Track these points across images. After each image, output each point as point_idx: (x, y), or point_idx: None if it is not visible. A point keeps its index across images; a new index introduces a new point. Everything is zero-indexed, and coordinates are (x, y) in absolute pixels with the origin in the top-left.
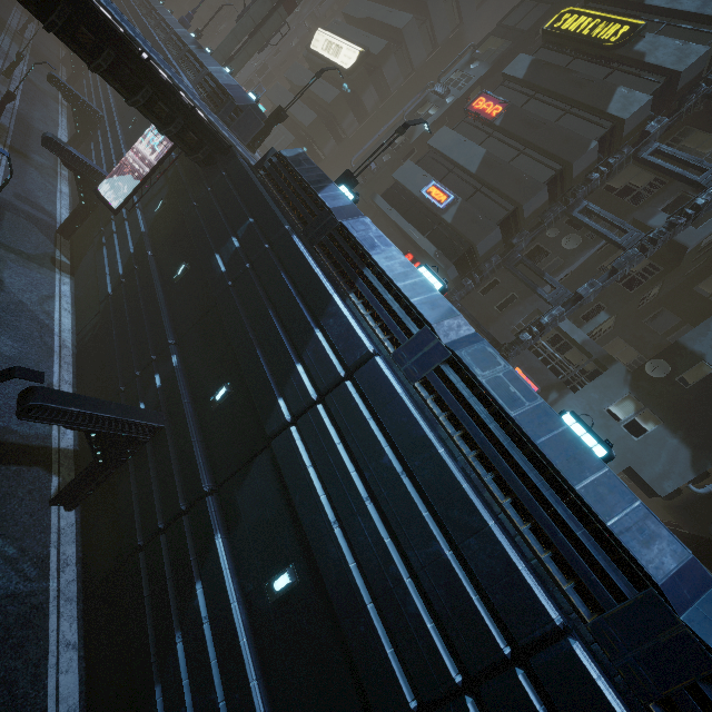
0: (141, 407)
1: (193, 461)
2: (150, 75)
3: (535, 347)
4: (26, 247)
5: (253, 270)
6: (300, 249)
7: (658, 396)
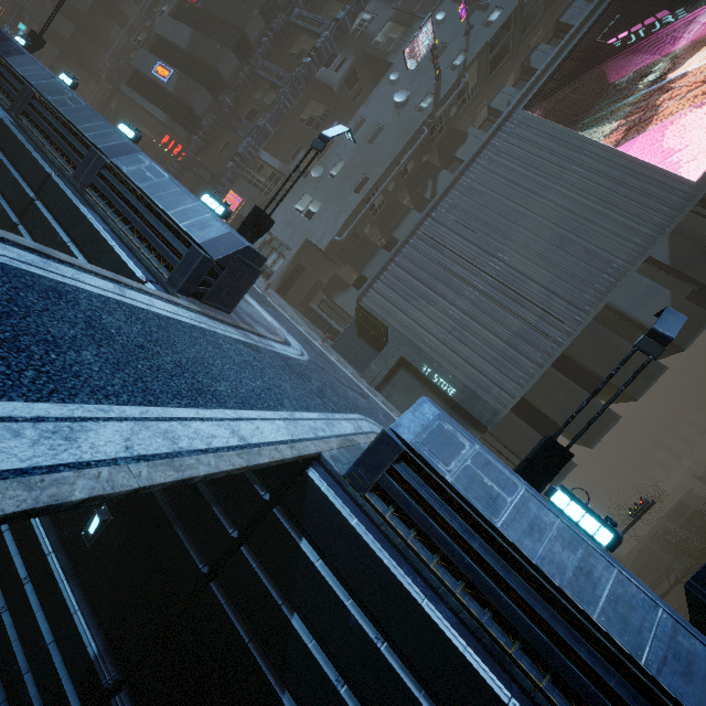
0: None
1: None
2: None
3: (254, 181)
4: None
5: None
6: None
7: (319, 189)
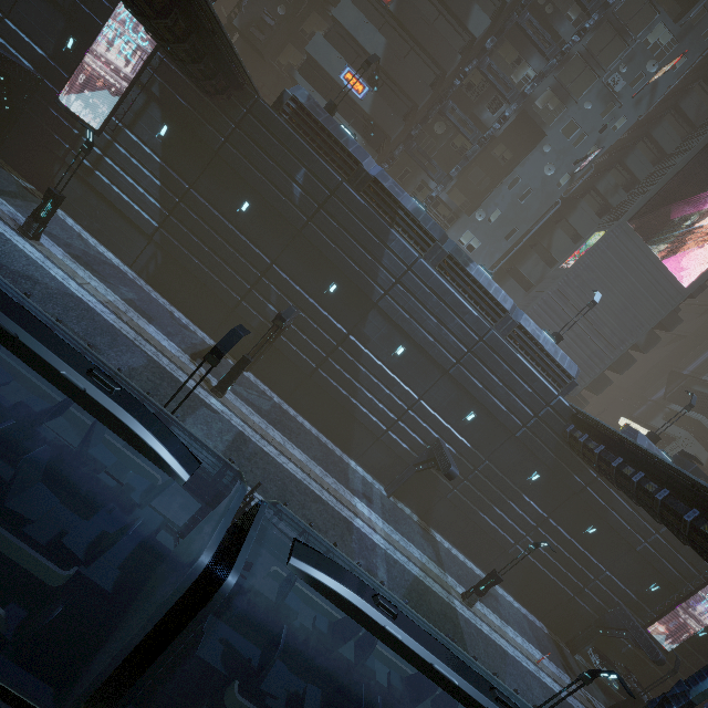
0: (271, 307)
1: (332, 324)
2: (214, 46)
3: None
4: (5, 184)
5: (322, 211)
6: (359, 199)
7: (480, 230)
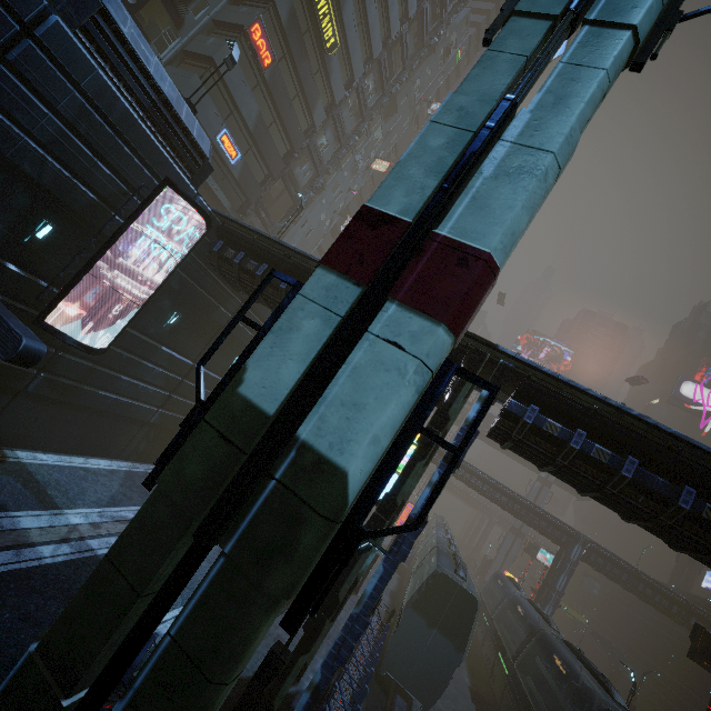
0: None
1: None
2: None
3: None
4: (4, 484)
5: None
6: None
7: None
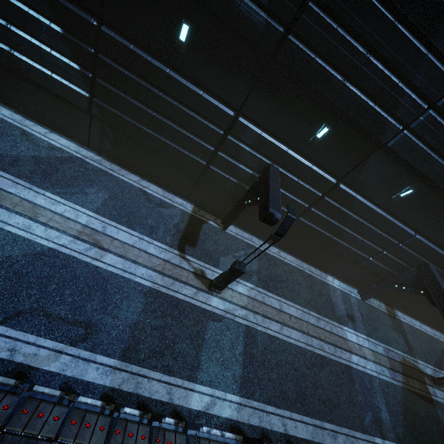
0: (242, 167)
1: (318, 176)
2: None
3: None
4: None
5: (312, 2)
6: None
7: None
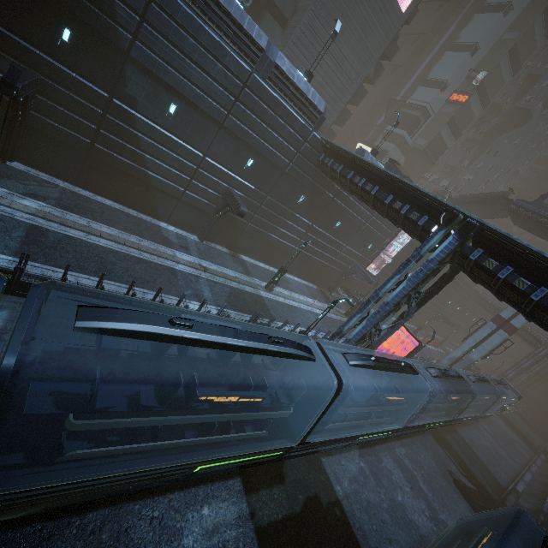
0: None
1: (87, 87)
2: None
3: None
4: None
5: None
6: None
7: None
